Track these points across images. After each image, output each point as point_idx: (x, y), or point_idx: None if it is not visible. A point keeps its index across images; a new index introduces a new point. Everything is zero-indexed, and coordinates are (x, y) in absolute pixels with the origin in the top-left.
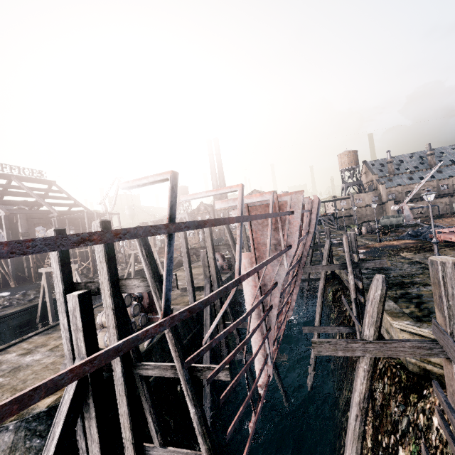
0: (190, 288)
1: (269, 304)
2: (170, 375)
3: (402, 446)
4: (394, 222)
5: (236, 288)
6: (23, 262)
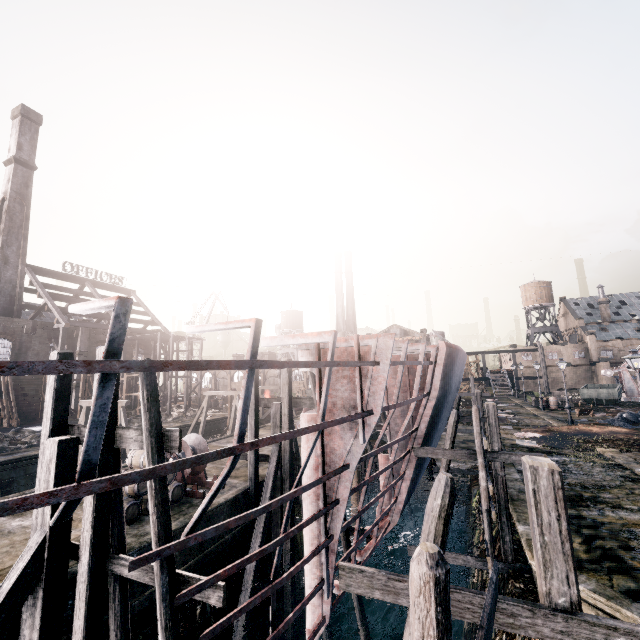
0: (252, 455)
1: (334, 497)
2: (150, 581)
3: None
4: (604, 395)
5: (232, 462)
6: (73, 389)
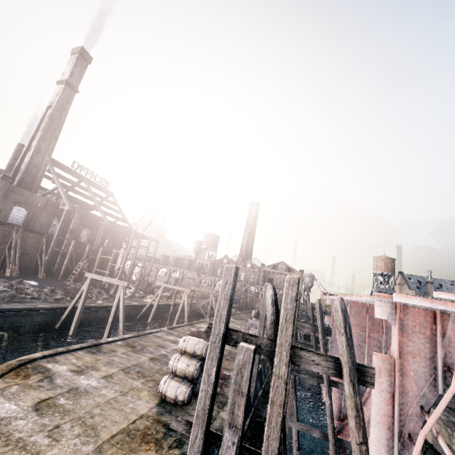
0: (257, 358)
1: (405, 431)
2: None
3: None
4: None
5: None
6: (58, 257)
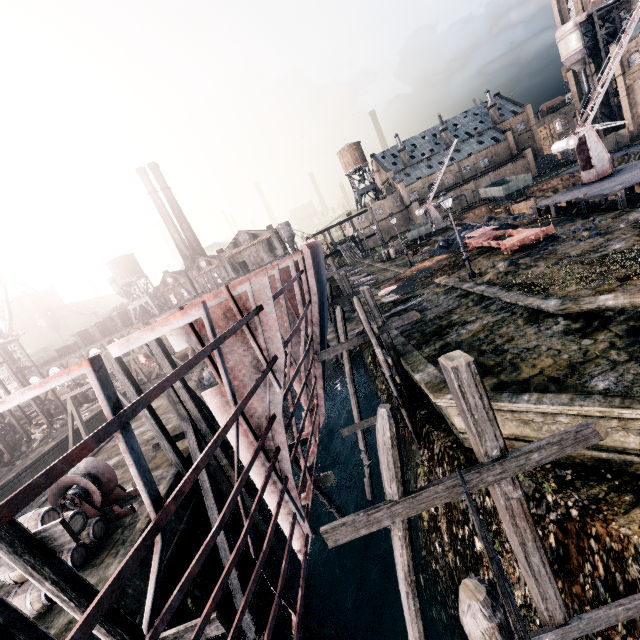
0: (164, 443)
1: (273, 447)
2: None
3: (477, 535)
4: (423, 232)
5: (161, 534)
6: None
